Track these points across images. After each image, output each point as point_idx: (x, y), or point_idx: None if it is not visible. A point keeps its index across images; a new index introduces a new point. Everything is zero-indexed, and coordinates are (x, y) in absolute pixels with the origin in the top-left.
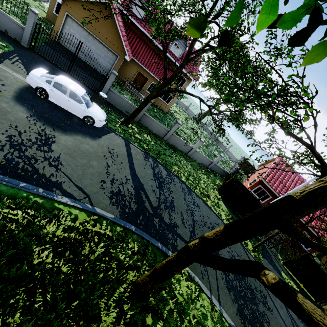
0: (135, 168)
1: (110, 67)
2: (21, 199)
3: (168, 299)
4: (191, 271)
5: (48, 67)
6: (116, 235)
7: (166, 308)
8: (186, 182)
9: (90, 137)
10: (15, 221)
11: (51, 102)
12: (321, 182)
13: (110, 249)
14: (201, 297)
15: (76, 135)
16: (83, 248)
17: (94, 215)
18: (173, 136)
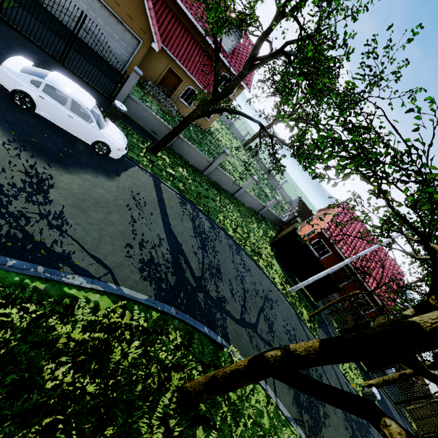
0: (169, 221)
1: (127, 56)
2: (13, 287)
3: (221, 401)
4: (244, 358)
5: (28, 49)
6: (153, 325)
7: (219, 413)
8: (234, 236)
9: (105, 175)
10: (8, 325)
11: (40, 115)
12: None
13: (147, 346)
14: (255, 390)
15: (84, 172)
16: (110, 350)
17: (121, 298)
18: (217, 170)
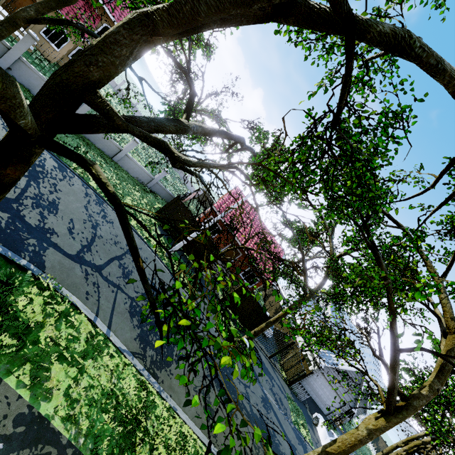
0: None
1: None
2: None
3: None
4: (65, 289)
5: None
6: None
7: None
8: (98, 189)
9: None
10: None
11: None
12: (120, 22)
13: None
14: (74, 318)
15: None
16: None
17: None
18: None
